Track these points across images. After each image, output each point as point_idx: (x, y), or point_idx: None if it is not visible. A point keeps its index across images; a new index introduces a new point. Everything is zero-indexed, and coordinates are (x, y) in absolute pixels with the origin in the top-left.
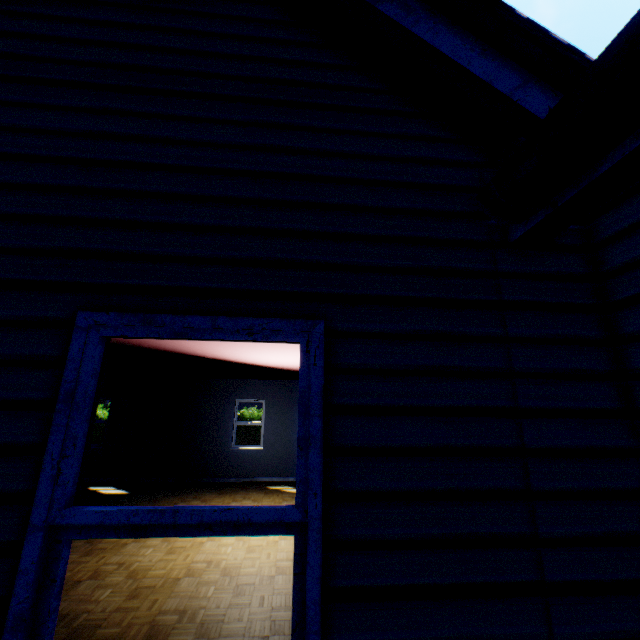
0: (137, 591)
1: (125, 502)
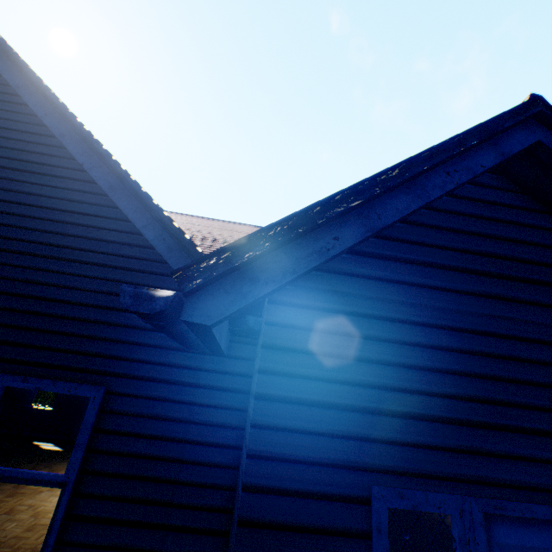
0: (34, 526)
1: (56, 458)
